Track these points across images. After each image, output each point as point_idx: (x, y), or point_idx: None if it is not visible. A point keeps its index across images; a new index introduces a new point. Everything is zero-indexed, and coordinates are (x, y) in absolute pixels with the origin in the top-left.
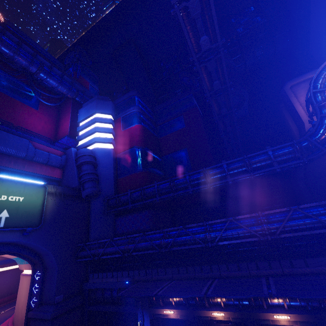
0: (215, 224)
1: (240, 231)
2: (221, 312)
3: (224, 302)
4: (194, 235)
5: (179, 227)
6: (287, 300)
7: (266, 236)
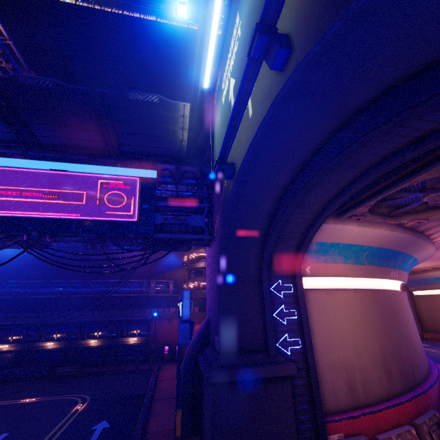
0: (36, 284)
1: (49, 290)
2: (7, 345)
3: (14, 339)
4: (12, 289)
5: (0, 281)
6: (59, 335)
7: (63, 295)
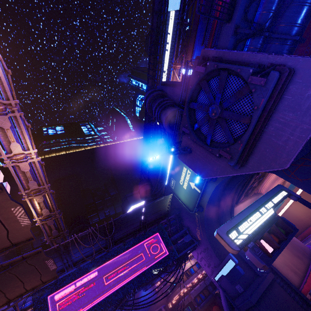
0: None
1: None
2: None
3: None
4: None
5: None
6: None
7: None
